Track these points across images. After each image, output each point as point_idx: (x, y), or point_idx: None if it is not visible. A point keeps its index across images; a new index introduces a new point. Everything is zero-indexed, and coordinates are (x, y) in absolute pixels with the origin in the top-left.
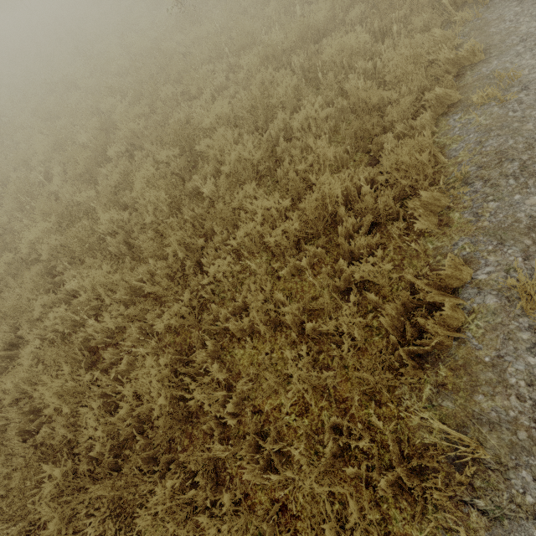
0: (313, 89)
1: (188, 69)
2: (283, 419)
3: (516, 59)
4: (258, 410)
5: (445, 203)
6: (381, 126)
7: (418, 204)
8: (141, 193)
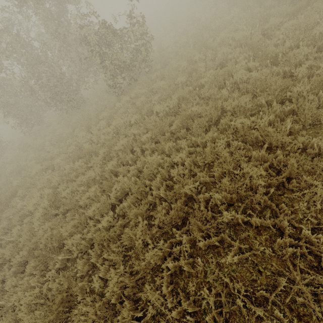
0: None
1: None
2: None
3: None
4: None
5: None
6: None
7: None
8: None
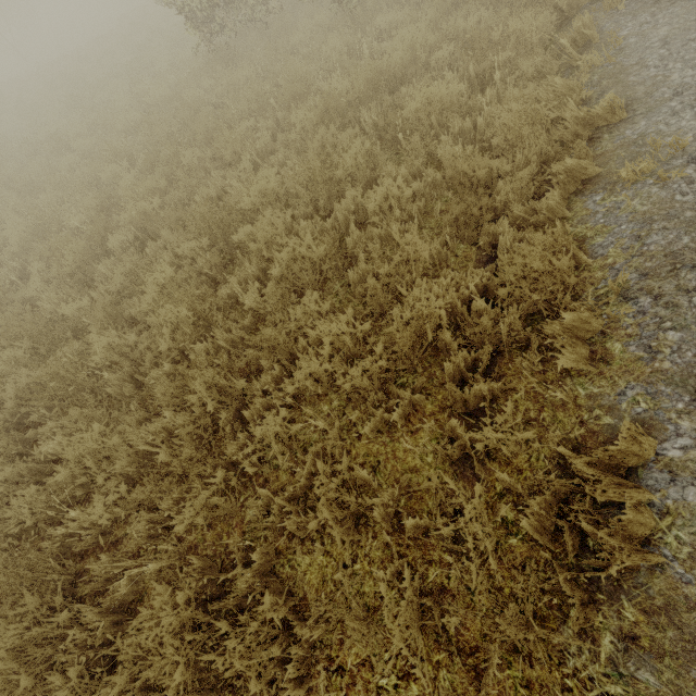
0: (392, 154)
1: (220, 125)
2: (378, 683)
3: (672, 120)
4: (337, 667)
5: (597, 326)
6: (490, 208)
7: (558, 329)
8: (153, 308)
